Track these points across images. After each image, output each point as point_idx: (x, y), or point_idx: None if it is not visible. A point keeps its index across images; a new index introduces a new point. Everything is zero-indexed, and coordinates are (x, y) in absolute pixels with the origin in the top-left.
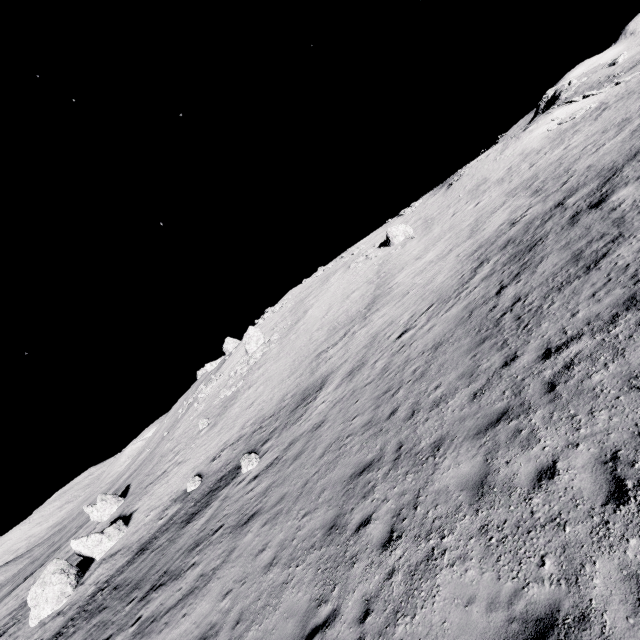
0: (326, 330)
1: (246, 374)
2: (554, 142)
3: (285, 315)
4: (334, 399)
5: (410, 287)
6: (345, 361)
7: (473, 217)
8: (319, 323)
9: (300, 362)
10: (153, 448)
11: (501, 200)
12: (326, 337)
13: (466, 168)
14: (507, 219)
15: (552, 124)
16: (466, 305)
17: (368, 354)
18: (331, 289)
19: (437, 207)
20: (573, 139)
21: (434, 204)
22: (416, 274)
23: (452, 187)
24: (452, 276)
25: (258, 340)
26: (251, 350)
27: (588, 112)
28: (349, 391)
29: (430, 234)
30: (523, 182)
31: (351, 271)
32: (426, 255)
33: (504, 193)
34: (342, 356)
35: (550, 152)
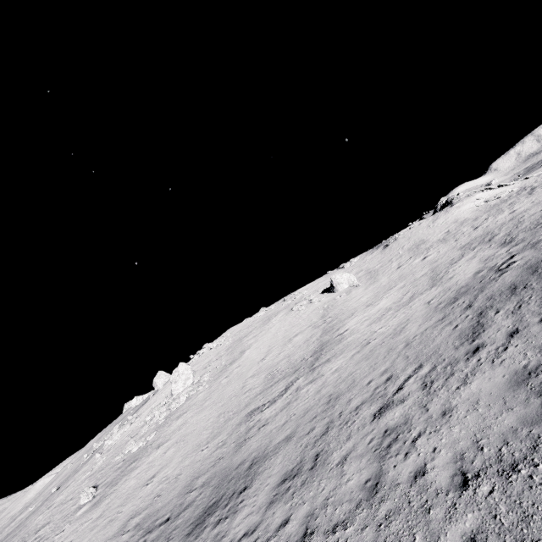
0: (263, 378)
1: (162, 423)
2: (490, 212)
3: (221, 353)
4: (267, 538)
5: (369, 335)
6: (287, 437)
7: (426, 268)
8: (255, 367)
9: (226, 420)
10: (36, 507)
11: (456, 253)
12: (262, 388)
13: (398, 234)
14: (483, 267)
15: (478, 202)
16: (511, 376)
17: (325, 435)
18: (272, 330)
19: (377, 261)
20: (515, 207)
21: (373, 259)
22: (372, 321)
23: (389, 247)
24: (435, 326)
25: (187, 379)
26: (176, 390)
27: (513, 193)
28: (298, 528)
29: (377, 283)
30: (476, 238)
31: (294, 313)
32: (379, 302)
33: (456, 248)
34: (282, 425)
35: (492, 217)
